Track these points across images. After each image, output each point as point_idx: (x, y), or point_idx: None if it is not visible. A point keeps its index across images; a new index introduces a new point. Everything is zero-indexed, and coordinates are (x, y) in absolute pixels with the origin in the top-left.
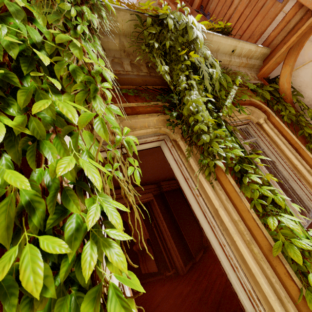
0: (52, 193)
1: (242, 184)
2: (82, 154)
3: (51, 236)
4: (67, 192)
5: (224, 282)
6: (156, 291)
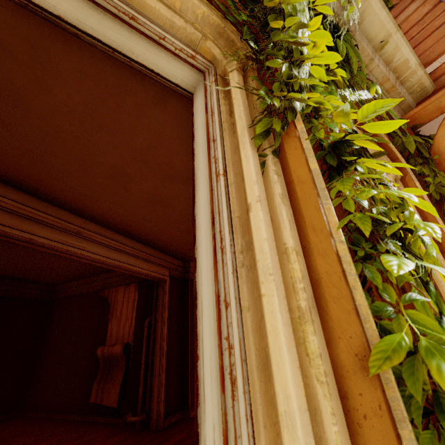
0: None
1: (334, 180)
2: None
3: None
4: None
5: None
6: (91, 442)
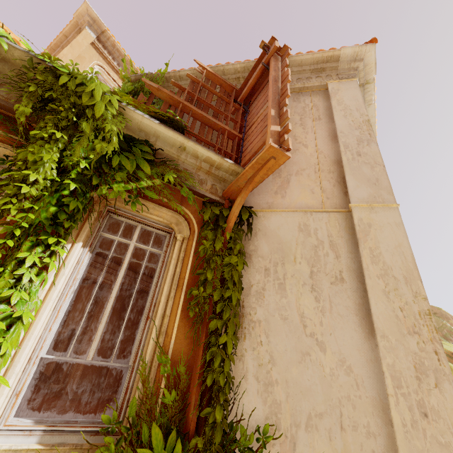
0: None
1: None
2: None
3: None
4: None
5: None
6: None
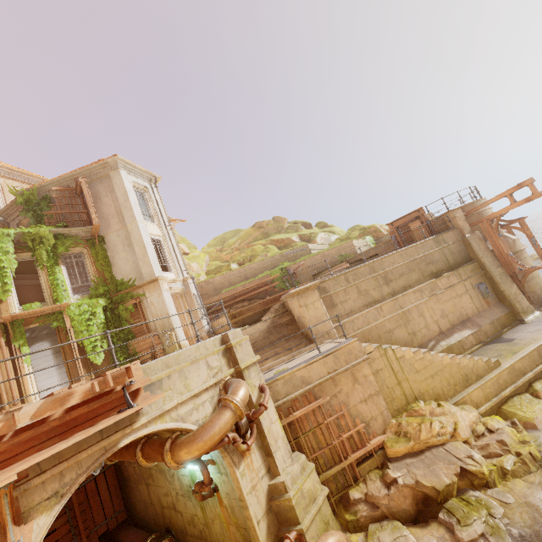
0: (1, 268)
1: (49, 271)
2: (5, 263)
3: (1, 272)
4: (3, 268)
5: None
6: None
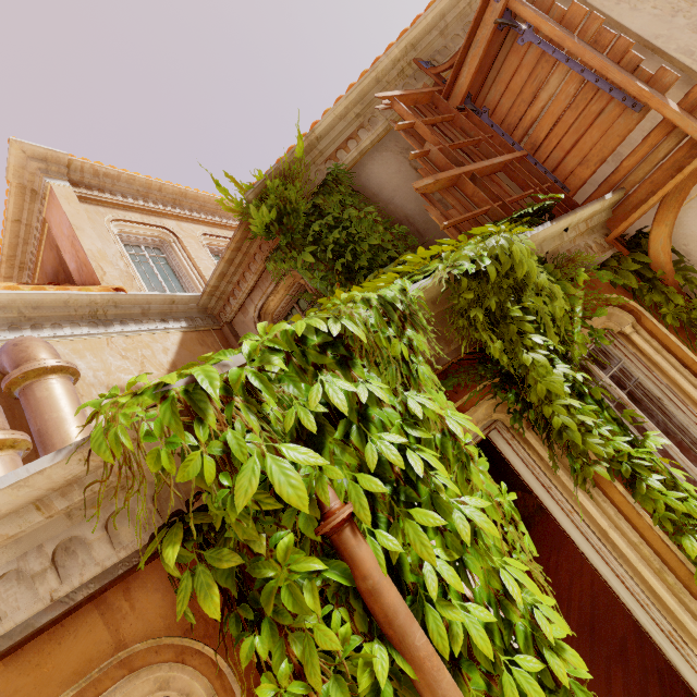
0: (495, 609)
1: (634, 489)
2: (492, 552)
3: (521, 655)
4: (503, 604)
5: (589, 586)
6: None
